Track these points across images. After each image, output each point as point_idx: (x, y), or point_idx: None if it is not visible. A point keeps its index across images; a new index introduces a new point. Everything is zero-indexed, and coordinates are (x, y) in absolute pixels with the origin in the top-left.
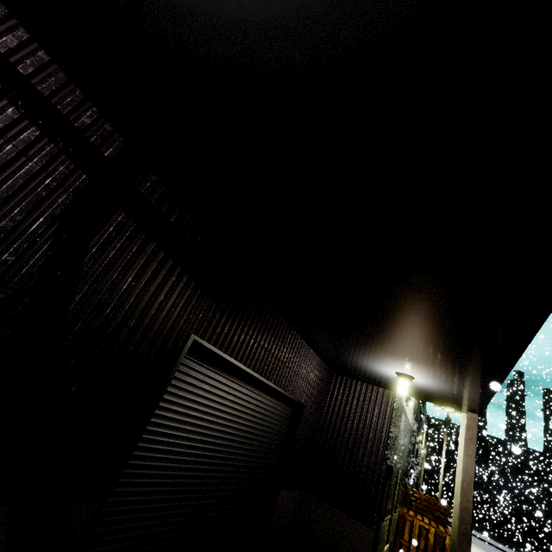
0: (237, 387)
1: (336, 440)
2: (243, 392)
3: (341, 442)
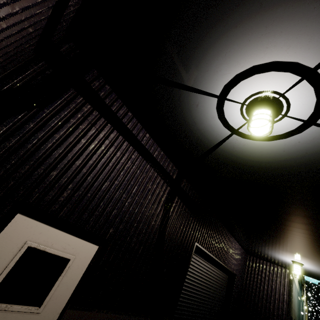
0: (206, 265)
1: (255, 296)
2: (209, 267)
3: (258, 298)
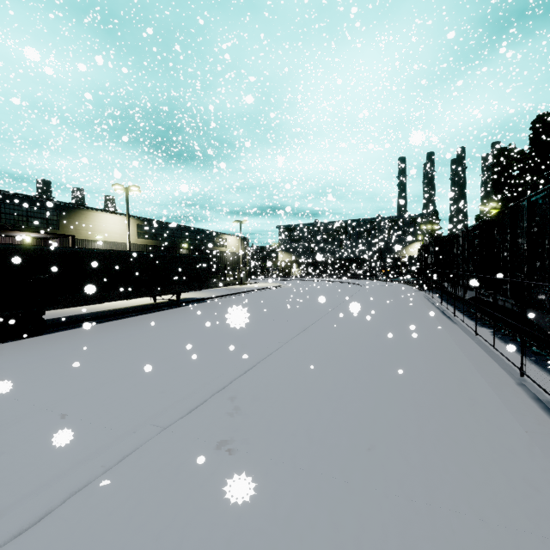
0: None
1: None
2: None
3: None
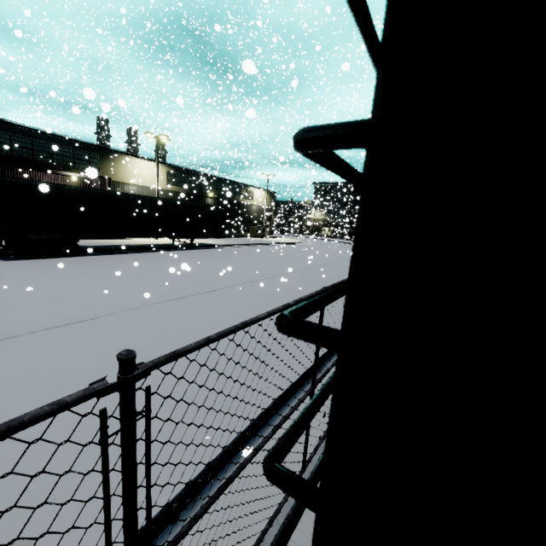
0: None
1: None
2: None
3: None
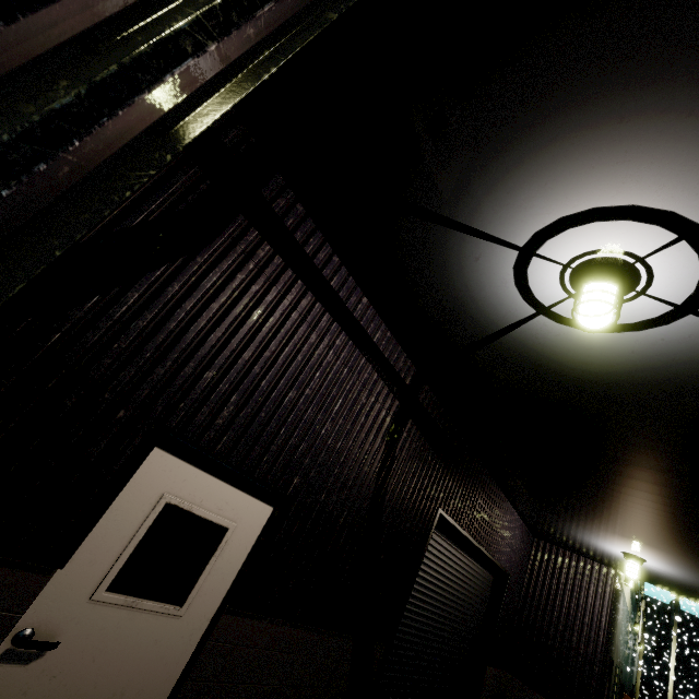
0: (455, 552)
1: (543, 618)
2: (458, 557)
3: (550, 622)
